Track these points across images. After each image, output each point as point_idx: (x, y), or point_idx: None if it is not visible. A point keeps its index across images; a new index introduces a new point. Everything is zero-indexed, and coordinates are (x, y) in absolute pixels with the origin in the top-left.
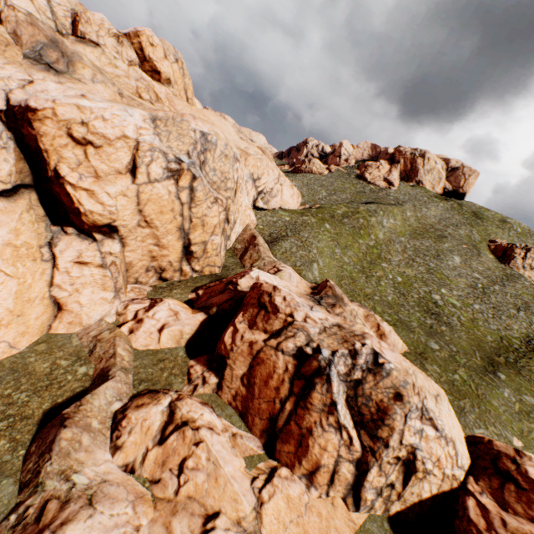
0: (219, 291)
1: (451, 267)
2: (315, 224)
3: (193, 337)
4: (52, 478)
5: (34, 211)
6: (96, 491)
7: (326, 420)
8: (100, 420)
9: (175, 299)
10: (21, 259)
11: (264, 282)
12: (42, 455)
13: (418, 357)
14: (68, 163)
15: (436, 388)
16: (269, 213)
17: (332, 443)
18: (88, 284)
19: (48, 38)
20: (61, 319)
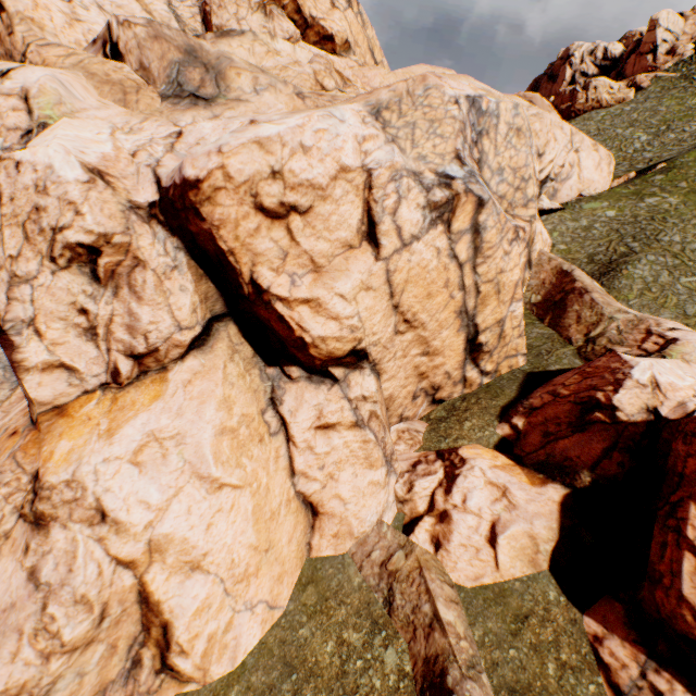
0: (567, 423)
1: None
2: (683, 206)
3: (558, 546)
4: None
5: (239, 355)
6: None
7: None
8: None
9: (475, 443)
10: (244, 448)
11: None
12: None
13: None
14: (267, 263)
15: None
16: (566, 214)
17: None
18: (344, 462)
19: (181, 50)
20: (320, 531)
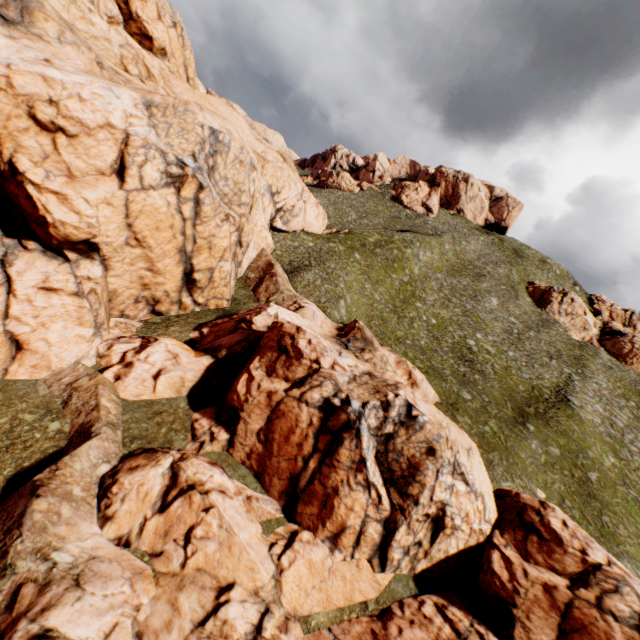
0: (229, 330)
1: (488, 310)
2: (344, 252)
3: (197, 385)
4: (25, 558)
5: None
6: (83, 569)
7: (354, 478)
8: (83, 487)
9: (173, 338)
10: None
11: (285, 321)
12: (9, 531)
13: (450, 408)
14: (29, 155)
15: (469, 441)
16: (290, 236)
17: (360, 502)
18: (59, 318)
19: None
20: (21, 362)
